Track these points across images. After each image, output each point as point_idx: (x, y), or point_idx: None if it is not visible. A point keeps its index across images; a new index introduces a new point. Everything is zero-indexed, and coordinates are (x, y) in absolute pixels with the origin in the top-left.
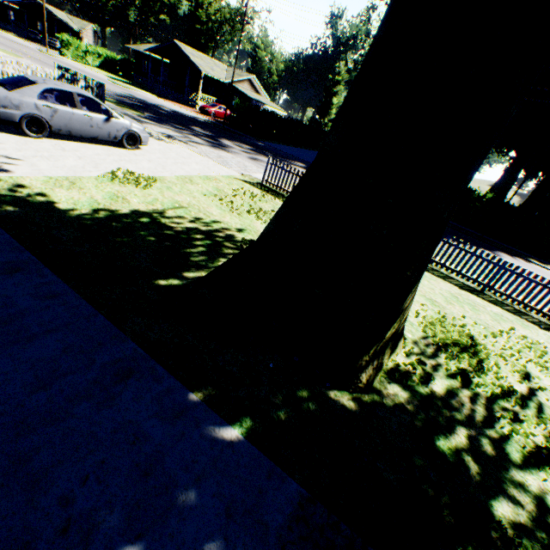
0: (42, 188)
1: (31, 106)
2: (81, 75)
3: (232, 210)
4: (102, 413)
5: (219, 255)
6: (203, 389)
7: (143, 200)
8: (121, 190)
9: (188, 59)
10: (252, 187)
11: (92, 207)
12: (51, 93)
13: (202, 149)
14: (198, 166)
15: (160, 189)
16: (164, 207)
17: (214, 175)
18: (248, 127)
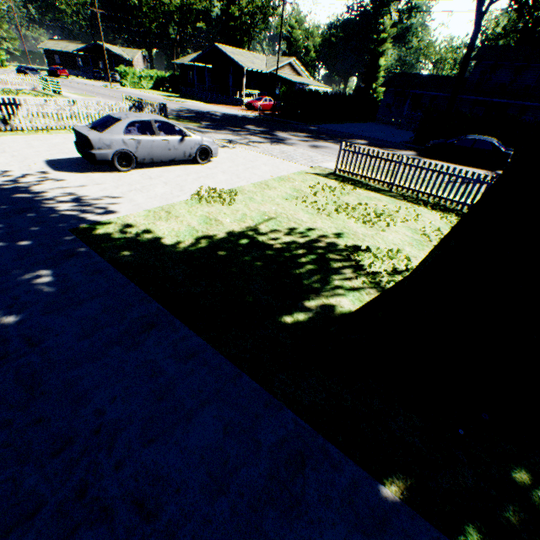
0: (145, 224)
1: (119, 143)
2: (145, 100)
3: (319, 212)
4: (295, 529)
5: (330, 272)
6: (393, 478)
7: (234, 218)
8: (210, 211)
9: (229, 59)
10: (326, 180)
11: (192, 236)
12: (134, 125)
13: (263, 148)
14: (266, 167)
15: (243, 202)
16: (255, 222)
17: (285, 174)
18: (297, 113)
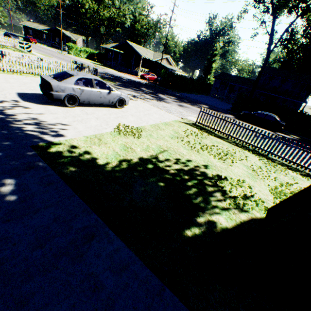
0: (85, 147)
1: (70, 89)
2: (84, 64)
3: (192, 149)
4: None
5: (207, 194)
6: None
7: (142, 148)
8: (126, 141)
9: (134, 50)
10: (191, 127)
11: (117, 159)
12: (81, 80)
13: (153, 103)
14: (156, 115)
15: (146, 137)
16: (155, 152)
17: (168, 121)
18: (169, 85)
